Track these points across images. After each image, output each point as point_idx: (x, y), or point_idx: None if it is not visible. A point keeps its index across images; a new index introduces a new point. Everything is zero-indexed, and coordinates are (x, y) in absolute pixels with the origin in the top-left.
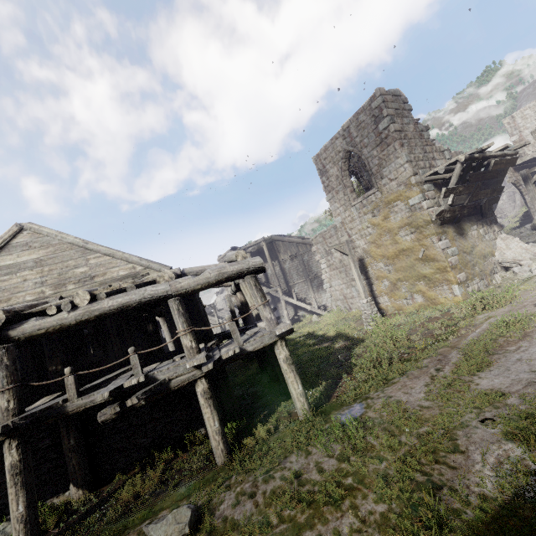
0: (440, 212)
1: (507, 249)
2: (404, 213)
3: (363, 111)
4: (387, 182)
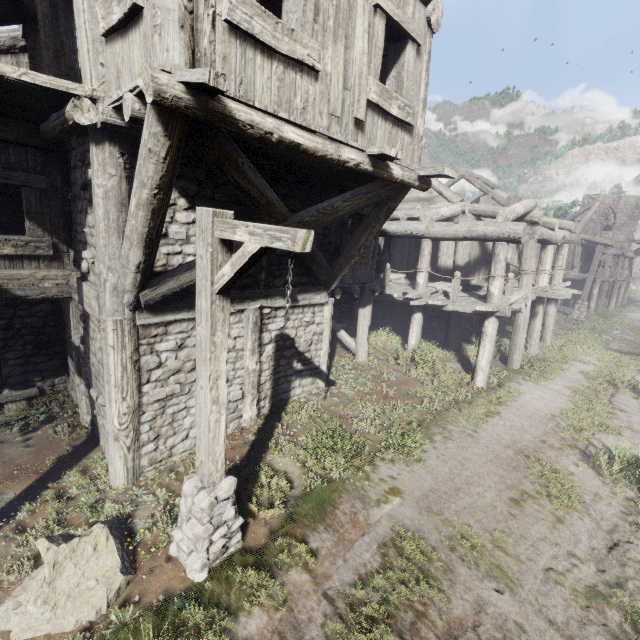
0: None
1: None
2: None
3: (634, 198)
4: (619, 233)
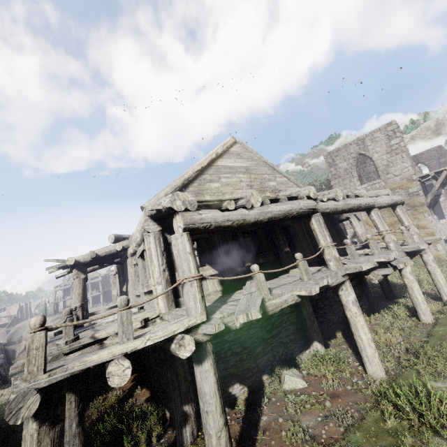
0: (431, 198)
1: (446, 230)
2: (403, 197)
3: (378, 131)
4: (392, 176)
